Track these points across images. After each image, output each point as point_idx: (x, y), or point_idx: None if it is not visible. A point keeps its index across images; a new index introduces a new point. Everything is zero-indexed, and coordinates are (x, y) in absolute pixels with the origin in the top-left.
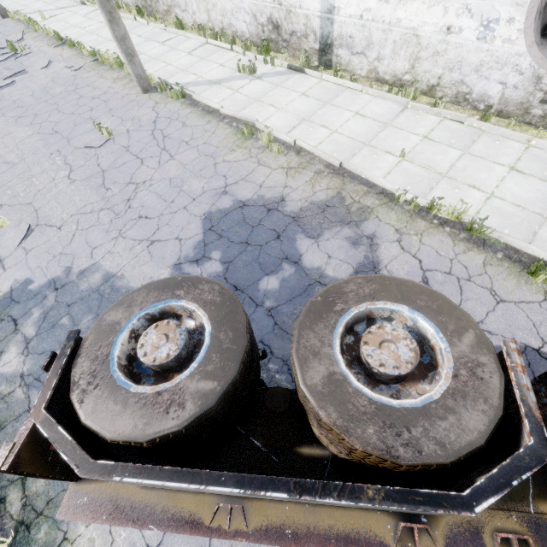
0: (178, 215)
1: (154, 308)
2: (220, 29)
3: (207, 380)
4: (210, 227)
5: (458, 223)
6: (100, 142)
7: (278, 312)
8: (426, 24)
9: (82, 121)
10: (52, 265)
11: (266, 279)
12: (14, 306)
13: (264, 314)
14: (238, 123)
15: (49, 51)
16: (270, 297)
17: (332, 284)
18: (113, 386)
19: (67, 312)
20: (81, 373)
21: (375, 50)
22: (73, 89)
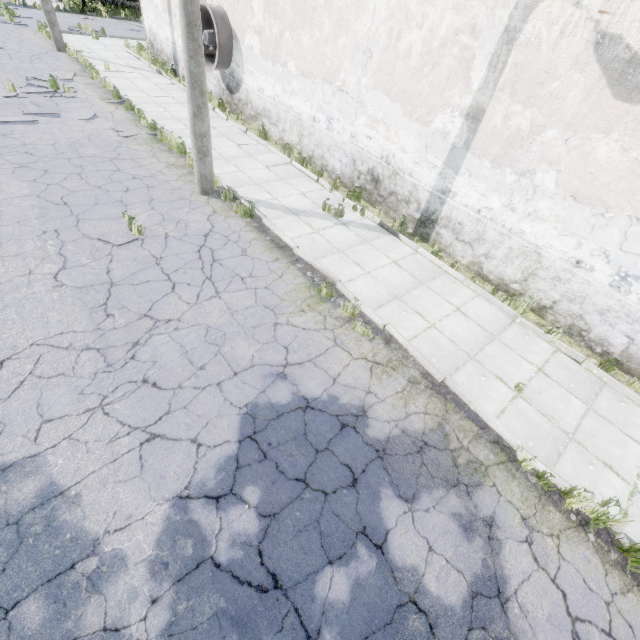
0: (205, 396)
1: None
2: (309, 156)
3: None
4: (252, 434)
5: (603, 529)
6: (123, 239)
7: None
8: (552, 247)
9: (108, 202)
10: None
11: (328, 574)
12: None
13: None
14: (313, 274)
15: (98, 104)
16: (332, 622)
17: None
18: None
19: None
20: None
21: (485, 247)
22: (111, 157)
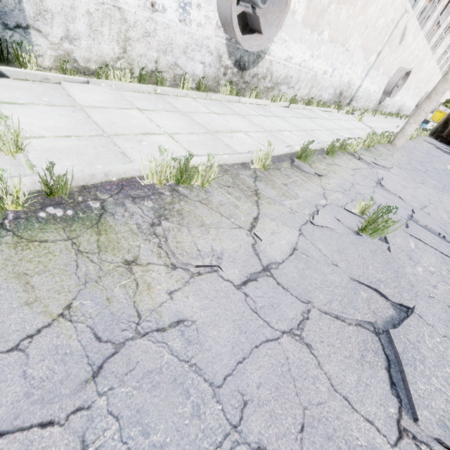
0: None
1: None
2: (311, 99)
3: None
4: None
5: None
6: None
7: None
8: (373, 90)
9: None
10: None
11: None
12: None
13: None
14: None
15: (347, 178)
16: None
17: None
18: None
19: None
20: None
21: (360, 100)
22: (423, 172)
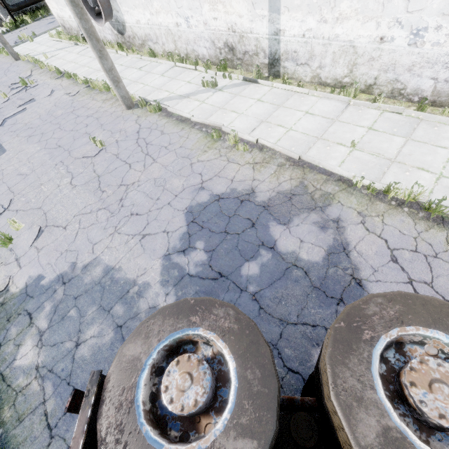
0: (163, 211)
1: (172, 339)
2: (185, 54)
3: (244, 438)
4: (192, 220)
5: (415, 203)
6: (95, 152)
7: (261, 296)
8: (361, 37)
9: (79, 136)
10: (60, 261)
11: (247, 265)
12: (28, 301)
13: (249, 299)
14: (206, 128)
15: (51, 83)
16: (252, 282)
17: (351, 305)
18: (143, 446)
19: (74, 304)
20: (107, 426)
21: (317, 61)
22: (71, 110)
